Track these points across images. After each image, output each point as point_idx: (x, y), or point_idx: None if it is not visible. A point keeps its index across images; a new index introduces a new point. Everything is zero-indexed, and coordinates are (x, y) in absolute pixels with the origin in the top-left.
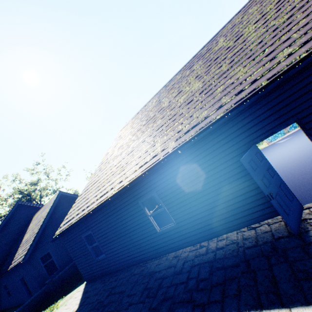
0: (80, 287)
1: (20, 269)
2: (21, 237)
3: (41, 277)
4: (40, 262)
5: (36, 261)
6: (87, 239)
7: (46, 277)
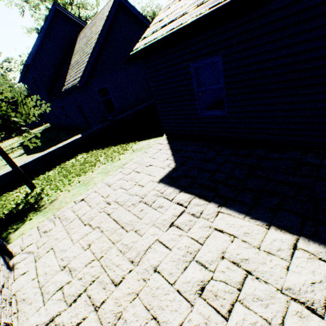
0: (158, 139)
1: (75, 95)
2: (68, 60)
3: (100, 112)
4: (97, 95)
5: (93, 91)
6: (195, 75)
7: (105, 113)
